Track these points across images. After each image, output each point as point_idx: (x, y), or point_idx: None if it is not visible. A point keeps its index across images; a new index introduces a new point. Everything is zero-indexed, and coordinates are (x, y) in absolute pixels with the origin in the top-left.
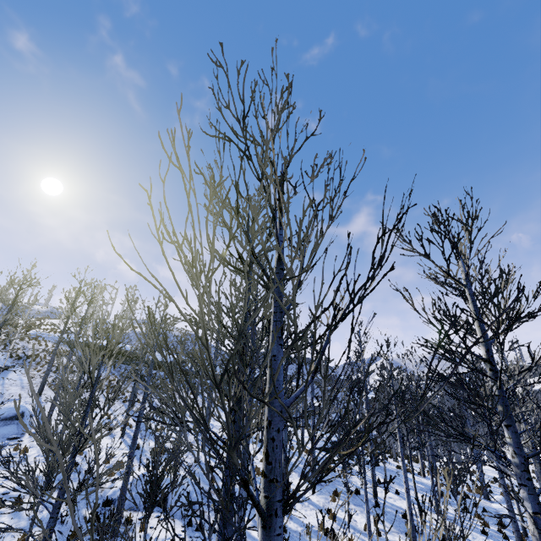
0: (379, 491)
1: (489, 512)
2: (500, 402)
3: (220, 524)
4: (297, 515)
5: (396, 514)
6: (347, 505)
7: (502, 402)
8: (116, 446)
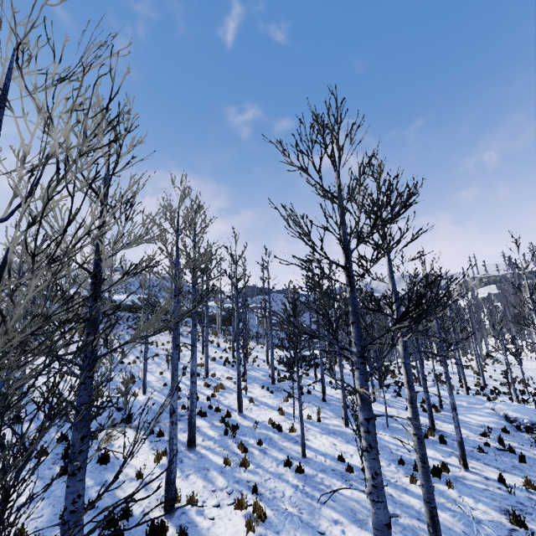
0: (329, 390)
1: (418, 395)
2: (350, 304)
3: (73, 428)
4: (252, 415)
5: (339, 405)
6: (293, 403)
7: (351, 303)
8: None
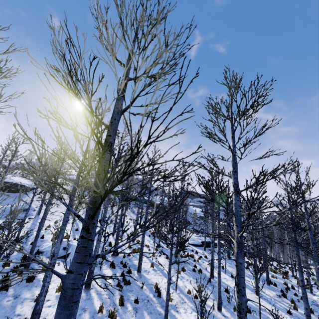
0: None
1: None
2: None
3: None
4: (147, 276)
5: (222, 288)
6: (177, 276)
7: None
8: (66, 228)
